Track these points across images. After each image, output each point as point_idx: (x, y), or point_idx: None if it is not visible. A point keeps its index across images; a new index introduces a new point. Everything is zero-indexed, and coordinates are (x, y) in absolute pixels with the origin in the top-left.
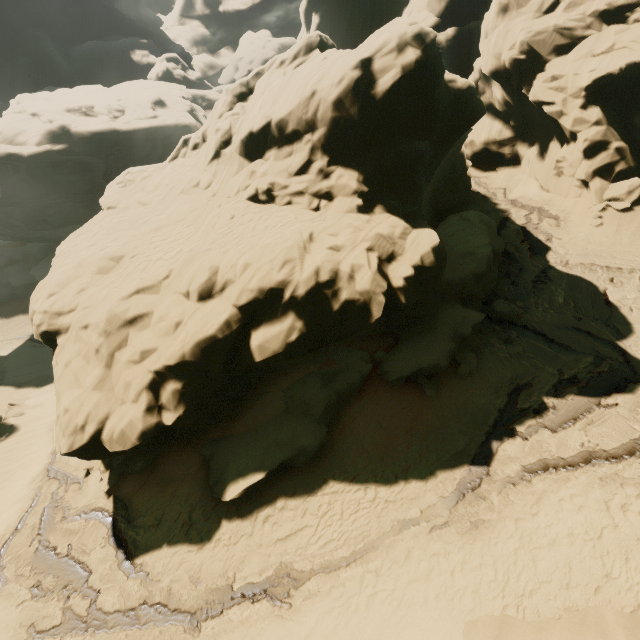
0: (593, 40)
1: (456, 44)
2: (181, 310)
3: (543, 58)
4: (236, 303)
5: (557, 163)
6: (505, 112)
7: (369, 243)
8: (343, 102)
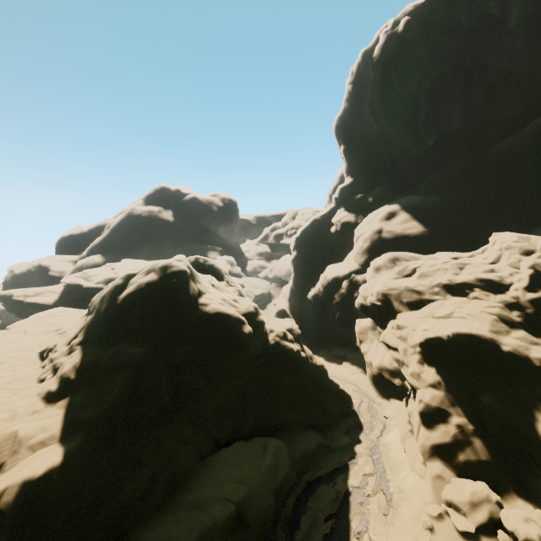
0: (437, 304)
1: None
2: None
3: (395, 308)
4: None
5: (409, 417)
6: None
7: None
8: (105, 298)
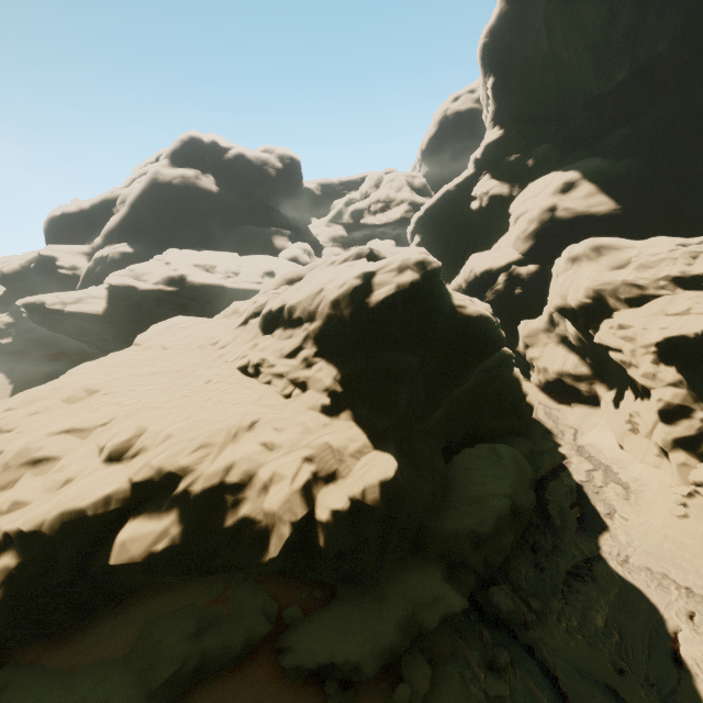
0: (666, 300)
1: (537, 278)
2: (83, 465)
3: (610, 306)
4: (133, 477)
5: (631, 417)
6: (581, 347)
7: (311, 451)
8: (340, 303)
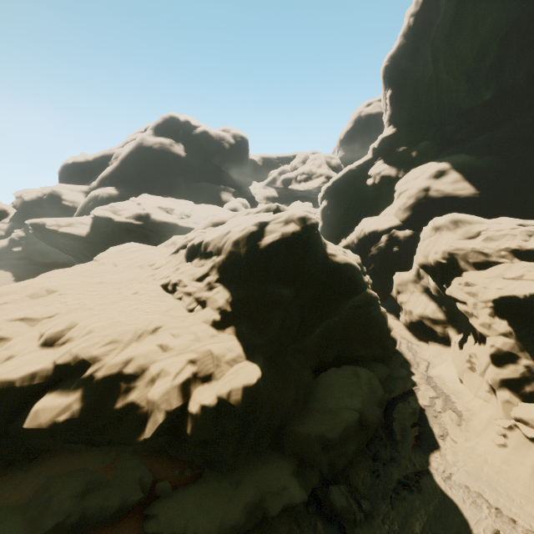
0: (505, 267)
1: (411, 240)
2: (25, 347)
3: (461, 267)
4: (57, 360)
5: (470, 357)
6: (439, 297)
7: (196, 355)
8: (239, 243)
